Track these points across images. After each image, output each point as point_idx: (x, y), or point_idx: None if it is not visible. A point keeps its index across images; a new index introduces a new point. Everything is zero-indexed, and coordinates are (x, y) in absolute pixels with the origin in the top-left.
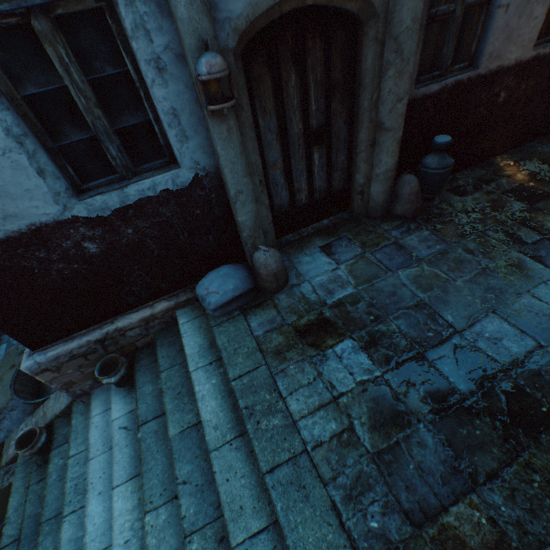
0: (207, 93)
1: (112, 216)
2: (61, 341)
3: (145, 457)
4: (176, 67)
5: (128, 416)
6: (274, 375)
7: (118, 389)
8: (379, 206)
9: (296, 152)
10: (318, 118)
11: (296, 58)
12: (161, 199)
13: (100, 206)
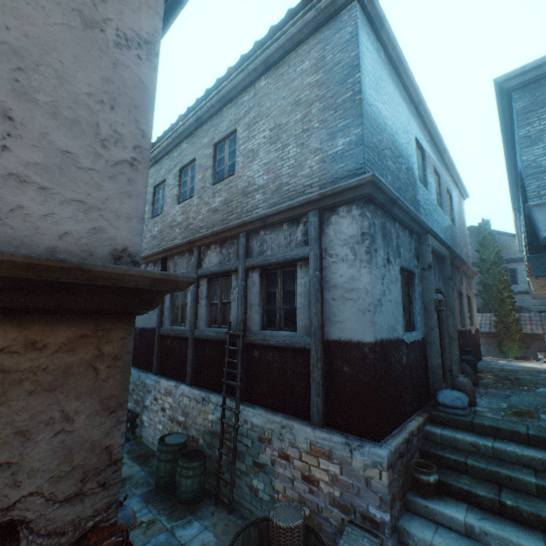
0: (435, 304)
1: (408, 344)
2: (389, 436)
3: (535, 508)
4: (420, 296)
5: (470, 511)
6: (539, 426)
7: (431, 501)
8: None
9: None
10: None
11: None
12: (416, 343)
13: (407, 338)
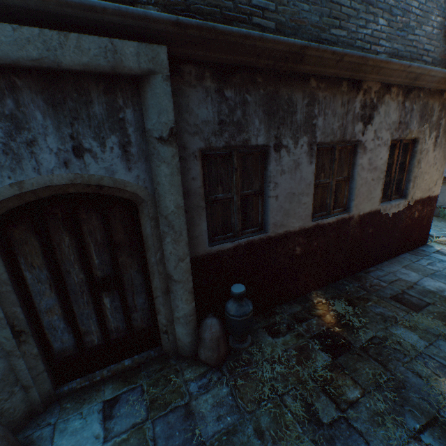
0: None
1: None
2: None
3: None
4: None
5: None
6: None
7: None
8: (187, 346)
9: (80, 297)
10: (104, 268)
11: (69, 224)
12: None
13: None
